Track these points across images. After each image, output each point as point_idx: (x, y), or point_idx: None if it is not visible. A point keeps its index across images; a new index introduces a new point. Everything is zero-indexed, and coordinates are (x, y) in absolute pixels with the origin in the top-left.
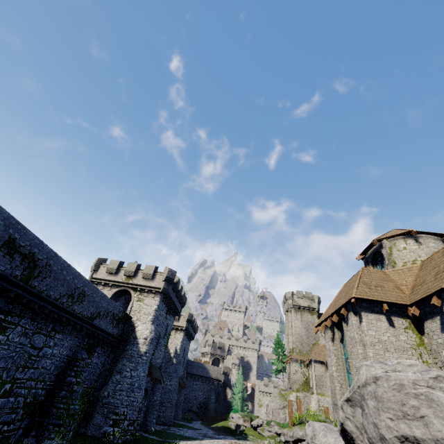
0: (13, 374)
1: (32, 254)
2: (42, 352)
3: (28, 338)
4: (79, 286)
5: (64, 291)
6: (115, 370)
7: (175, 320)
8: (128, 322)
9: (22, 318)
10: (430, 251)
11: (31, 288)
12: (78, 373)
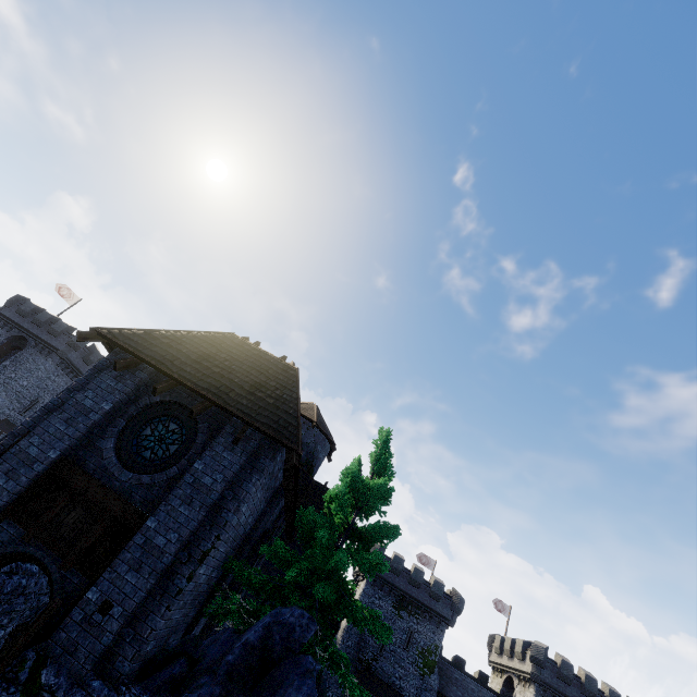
0: None
1: None
2: None
3: None
4: None
5: None
6: None
7: (519, 659)
8: None
9: None
10: None
11: None
12: None
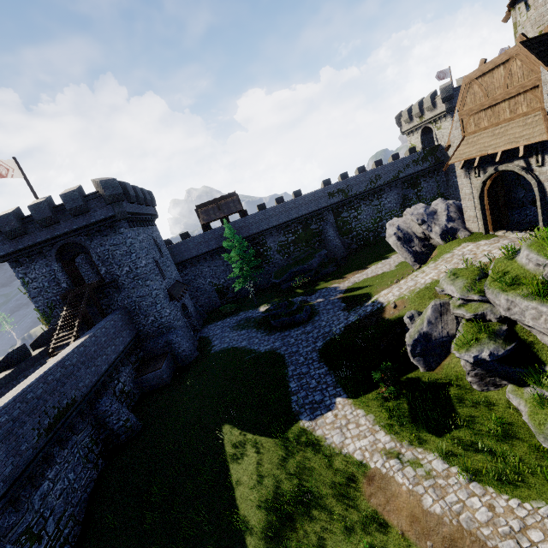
0: (376, 216)
1: (339, 189)
2: (382, 204)
3: (369, 205)
4: (371, 176)
5: (365, 185)
6: (448, 180)
7: None
8: (438, 150)
9: (360, 203)
10: (537, 17)
11: (351, 196)
12: (410, 200)
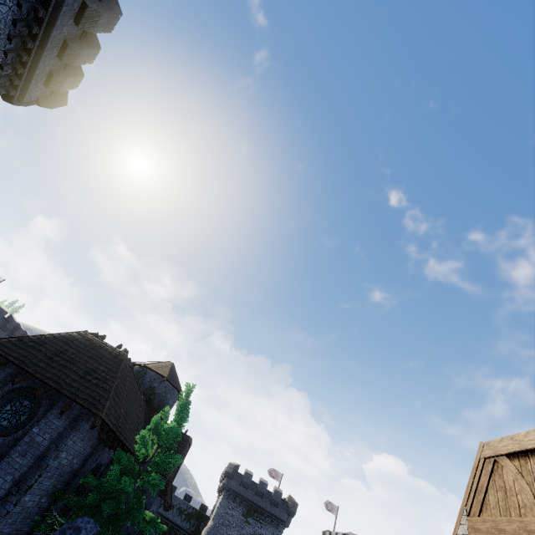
0: None
1: None
2: None
3: None
4: None
5: None
6: None
7: None
8: (205, 521)
9: None
10: None
11: None
12: None
